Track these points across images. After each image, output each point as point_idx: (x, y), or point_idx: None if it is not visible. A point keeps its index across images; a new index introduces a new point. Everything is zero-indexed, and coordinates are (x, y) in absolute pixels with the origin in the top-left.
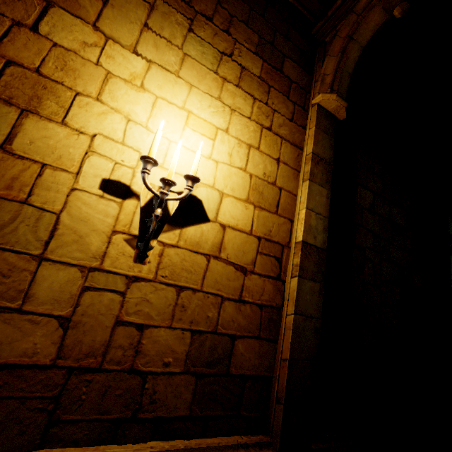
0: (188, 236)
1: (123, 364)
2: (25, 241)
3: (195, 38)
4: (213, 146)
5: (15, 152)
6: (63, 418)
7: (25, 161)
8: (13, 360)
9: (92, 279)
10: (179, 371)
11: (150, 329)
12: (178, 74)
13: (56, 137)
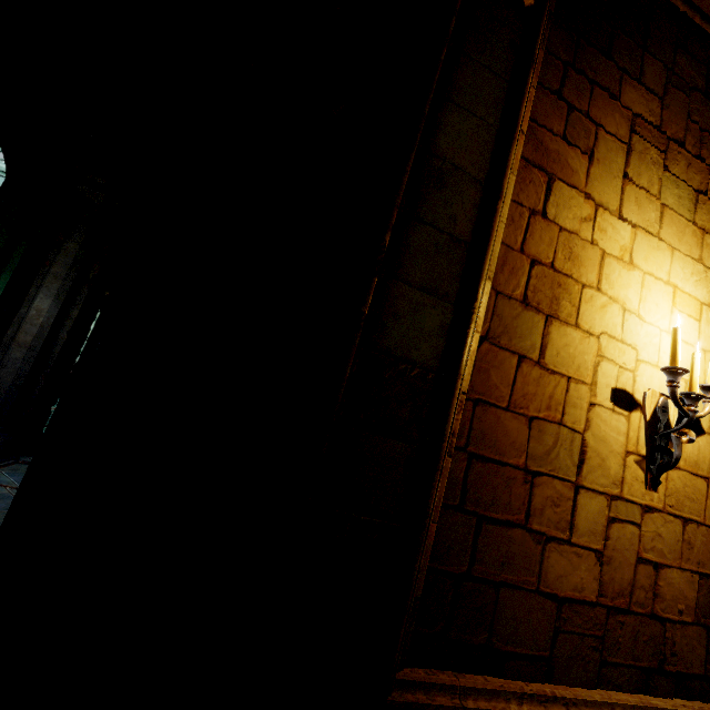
0: (687, 454)
1: (646, 607)
2: (565, 466)
3: (670, 178)
4: (699, 330)
5: (548, 367)
6: (609, 660)
7: (555, 376)
8: (569, 594)
9: (616, 509)
10: (690, 620)
11: (665, 569)
12: (658, 235)
13: (573, 343)
